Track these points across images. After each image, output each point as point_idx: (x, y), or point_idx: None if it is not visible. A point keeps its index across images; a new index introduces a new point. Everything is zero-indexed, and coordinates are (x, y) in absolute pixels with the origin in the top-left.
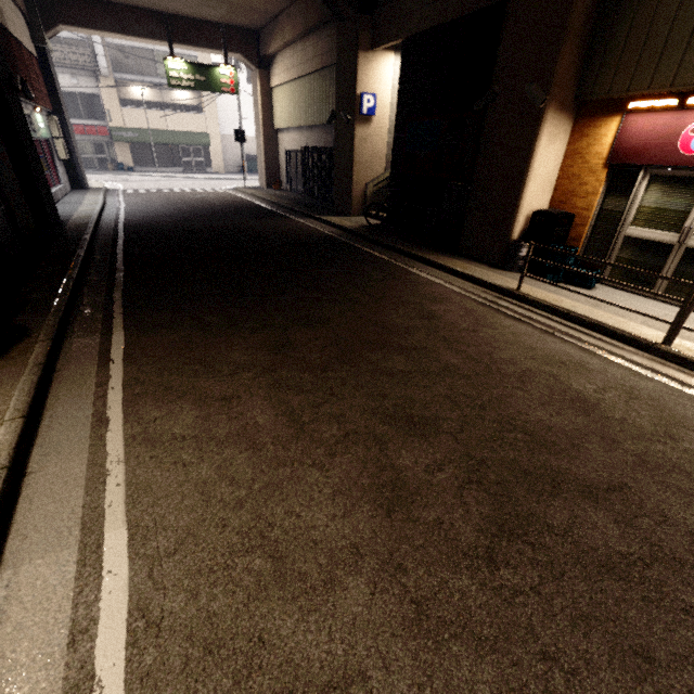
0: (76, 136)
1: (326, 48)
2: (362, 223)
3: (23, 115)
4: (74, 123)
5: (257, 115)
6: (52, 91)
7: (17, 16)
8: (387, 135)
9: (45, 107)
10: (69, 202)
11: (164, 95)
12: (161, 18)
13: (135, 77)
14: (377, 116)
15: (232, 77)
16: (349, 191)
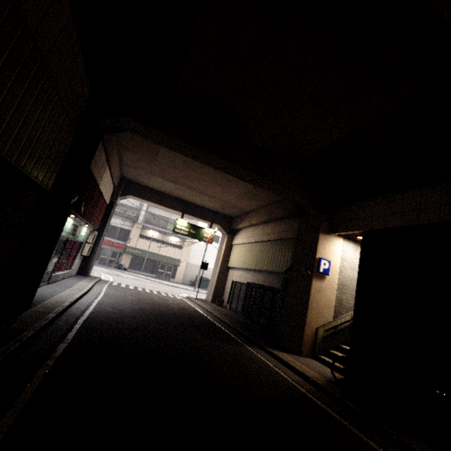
0: (106, 246)
1: (283, 229)
2: (323, 373)
3: (65, 220)
4: (109, 240)
5: (219, 256)
6: (105, 220)
7: (110, 186)
8: (336, 290)
9: (93, 226)
10: (63, 284)
11: (164, 237)
12: (183, 203)
13: (154, 227)
14: (329, 275)
15: (211, 235)
16: (301, 330)
